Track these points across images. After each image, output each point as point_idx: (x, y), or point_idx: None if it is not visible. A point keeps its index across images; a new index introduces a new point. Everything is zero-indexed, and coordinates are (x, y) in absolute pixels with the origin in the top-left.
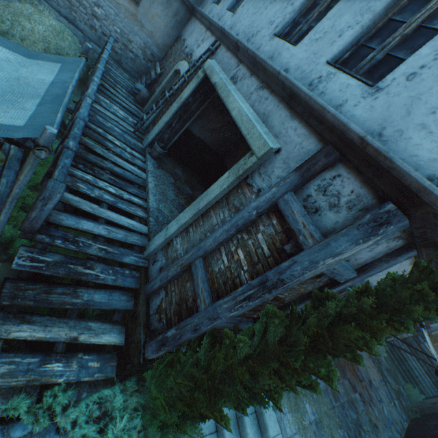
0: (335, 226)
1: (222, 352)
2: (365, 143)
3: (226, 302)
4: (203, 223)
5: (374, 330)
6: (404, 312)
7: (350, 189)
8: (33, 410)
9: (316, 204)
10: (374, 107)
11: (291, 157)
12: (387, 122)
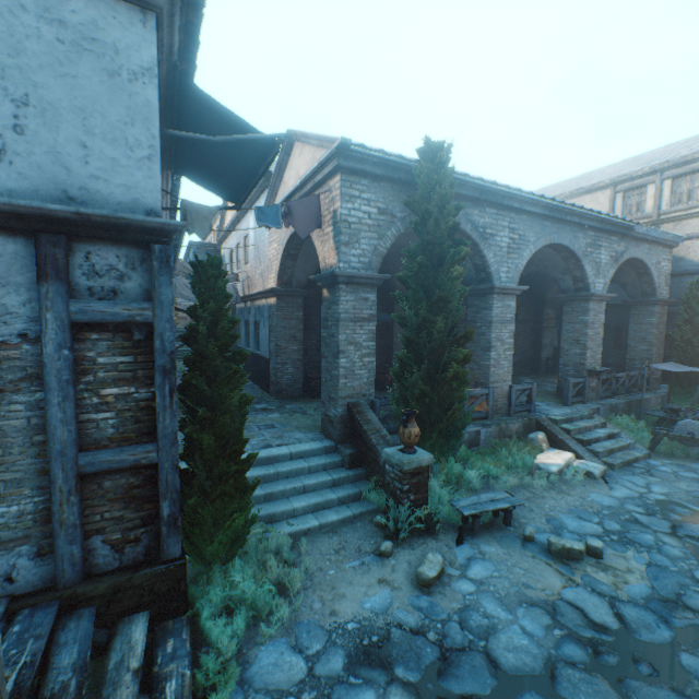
0: (145, 288)
1: (207, 438)
2: (86, 216)
3: (165, 420)
4: (4, 447)
5: (225, 314)
6: (220, 292)
7: (115, 256)
8: (221, 688)
9: (108, 289)
10: (26, 174)
11: (2, 274)
12: (62, 185)
